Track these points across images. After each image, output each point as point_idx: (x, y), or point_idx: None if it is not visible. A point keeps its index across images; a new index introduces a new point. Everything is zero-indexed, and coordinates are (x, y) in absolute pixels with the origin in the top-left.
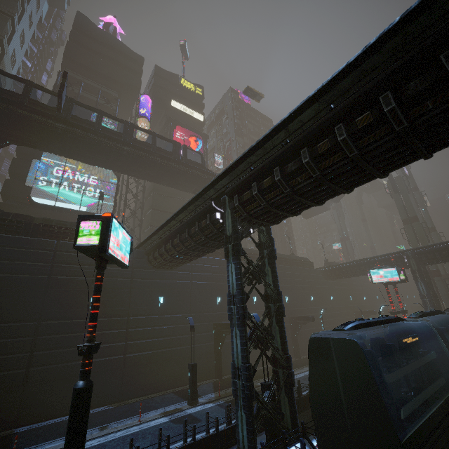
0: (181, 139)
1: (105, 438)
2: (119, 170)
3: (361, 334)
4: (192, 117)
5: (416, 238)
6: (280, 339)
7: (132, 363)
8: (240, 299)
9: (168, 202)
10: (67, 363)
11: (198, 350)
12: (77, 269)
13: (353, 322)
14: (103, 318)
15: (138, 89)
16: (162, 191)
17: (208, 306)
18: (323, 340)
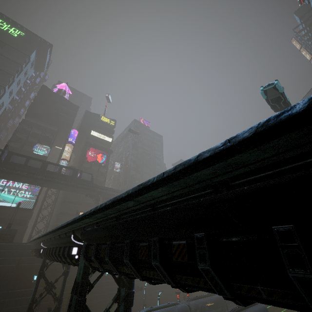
0: (91, 156)
1: None
2: (38, 185)
3: None
4: (104, 140)
5: None
6: None
7: None
8: (28, 307)
9: (75, 196)
10: None
11: None
12: None
13: None
14: None
15: (71, 125)
16: None
17: (69, 279)
18: None
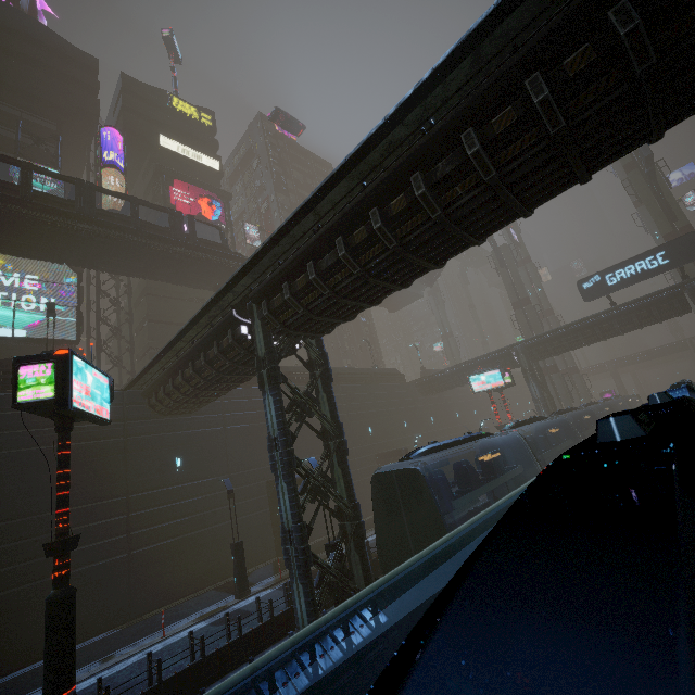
0: (184, 203)
1: (111, 670)
2: (78, 262)
3: (443, 461)
4: (200, 164)
5: (529, 327)
6: (345, 485)
7: (143, 562)
8: (284, 441)
9: (175, 307)
10: (31, 584)
11: (247, 523)
12: (25, 436)
13: (423, 447)
14: (84, 504)
15: (95, 117)
16: (162, 290)
17: (256, 458)
18: (385, 475)
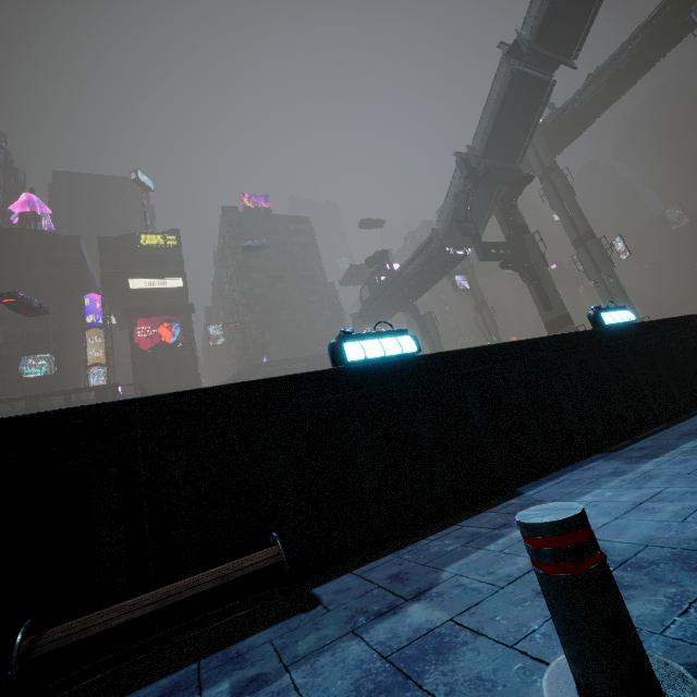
0: (147, 337)
1: None
2: None
3: None
4: (165, 289)
5: None
6: None
7: None
8: None
9: None
10: None
11: None
12: None
13: None
14: None
15: (80, 287)
16: None
17: None
18: None
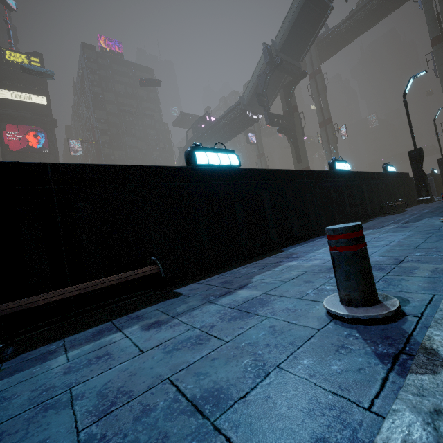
0: (15, 140)
1: None
2: None
3: None
4: (31, 103)
5: None
6: None
7: None
8: None
9: None
10: None
11: None
12: None
13: None
14: None
15: None
16: None
17: None
18: None
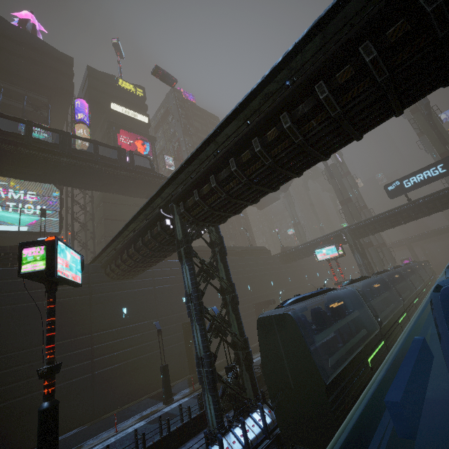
0: (126, 144)
1: None
2: (60, 183)
3: (303, 308)
4: (136, 119)
5: (352, 217)
6: (237, 325)
7: (102, 379)
8: (196, 296)
9: (121, 210)
10: (28, 395)
11: (170, 352)
12: (25, 295)
13: (291, 299)
14: (63, 340)
15: (71, 93)
16: (113, 199)
17: (175, 308)
18: (267, 318)
